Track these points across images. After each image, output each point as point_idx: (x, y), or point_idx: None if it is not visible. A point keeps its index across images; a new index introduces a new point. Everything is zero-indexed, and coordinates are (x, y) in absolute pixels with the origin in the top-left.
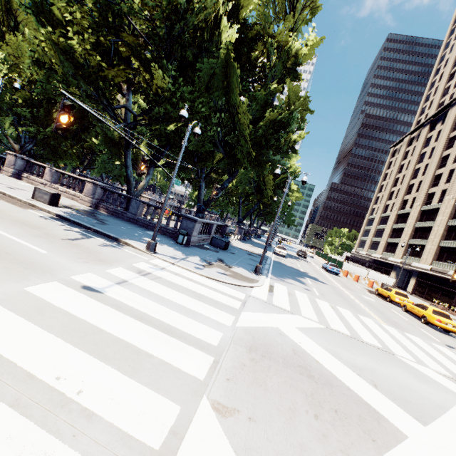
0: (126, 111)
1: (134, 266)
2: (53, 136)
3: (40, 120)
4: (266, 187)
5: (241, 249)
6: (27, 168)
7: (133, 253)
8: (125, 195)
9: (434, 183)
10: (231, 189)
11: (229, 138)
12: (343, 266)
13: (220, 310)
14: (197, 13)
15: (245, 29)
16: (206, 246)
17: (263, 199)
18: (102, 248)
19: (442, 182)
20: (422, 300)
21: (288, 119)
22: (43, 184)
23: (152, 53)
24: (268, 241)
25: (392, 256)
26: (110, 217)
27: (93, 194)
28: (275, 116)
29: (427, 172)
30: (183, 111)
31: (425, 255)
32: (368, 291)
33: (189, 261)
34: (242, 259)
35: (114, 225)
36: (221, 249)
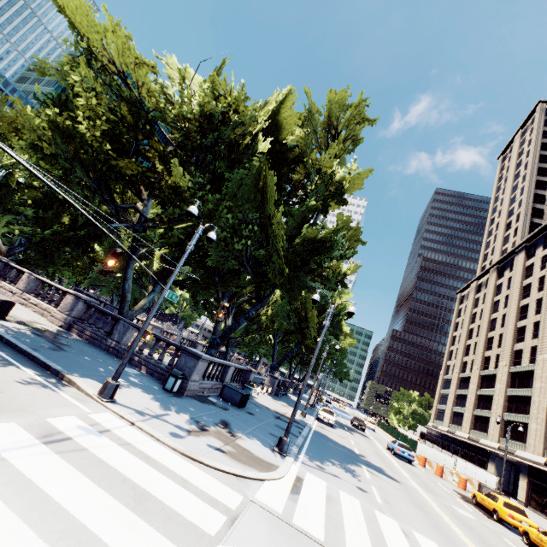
0: (141, 216)
1: (46, 423)
2: (51, 240)
3: (43, 222)
4: (309, 324)
5: (267, 407)
6: (2, 272)
7: (69, 398)
8: (112, 314)
9: (519, 337)
10: (265, 324)
11: (257, 253)
12: (418, 447)
13: (169, 538)
14: (233, 129)
15: (284, 149)
16: (212, 398)
17: (305, 339)
18: (14, 384)
19: (527, 336)
20: (545, 518)
21: (332, 241)
22: (12, 292)
23: (179, 159)
24: (299, 397)
25: (484, 437)
26: (79, 342)
27: (71, 309)
28: (314, 234)
29: (507, 323)
30: (192, 207)
31: (532, 439)
32: (460, 497)
33: (167, 421)
34: (262, 425)
35: (75, 353)
36: (234, 404)
